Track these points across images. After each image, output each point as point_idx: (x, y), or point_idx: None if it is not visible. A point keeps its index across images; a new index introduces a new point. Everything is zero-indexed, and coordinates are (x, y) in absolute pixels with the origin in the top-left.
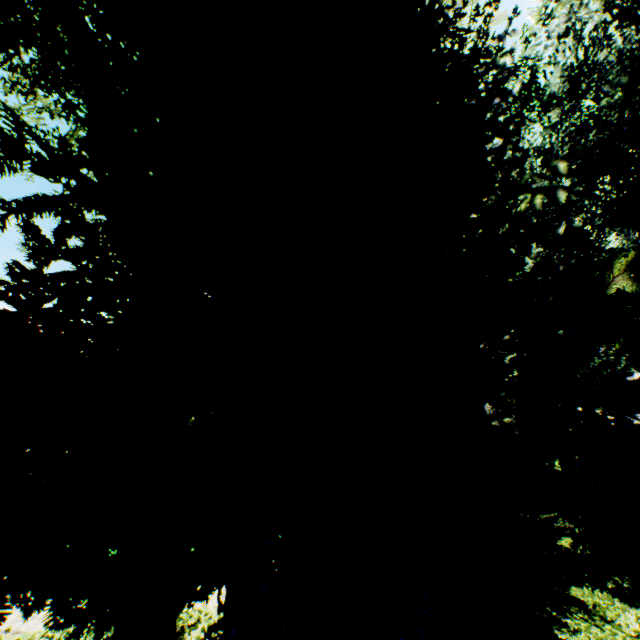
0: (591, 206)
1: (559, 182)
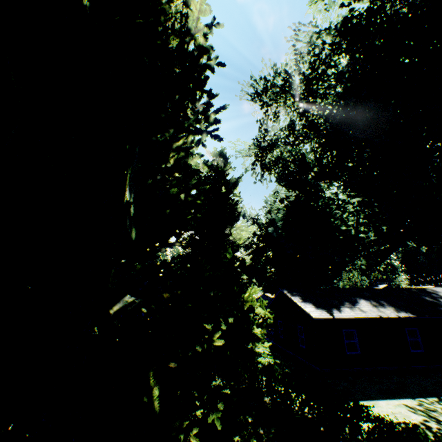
0: (314, 166)
1: (295, 148)
